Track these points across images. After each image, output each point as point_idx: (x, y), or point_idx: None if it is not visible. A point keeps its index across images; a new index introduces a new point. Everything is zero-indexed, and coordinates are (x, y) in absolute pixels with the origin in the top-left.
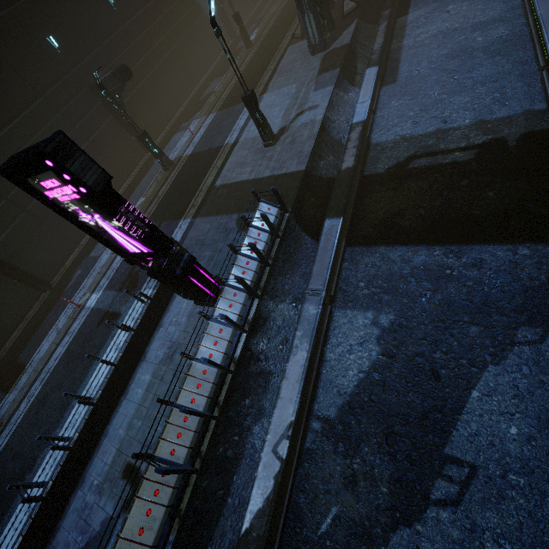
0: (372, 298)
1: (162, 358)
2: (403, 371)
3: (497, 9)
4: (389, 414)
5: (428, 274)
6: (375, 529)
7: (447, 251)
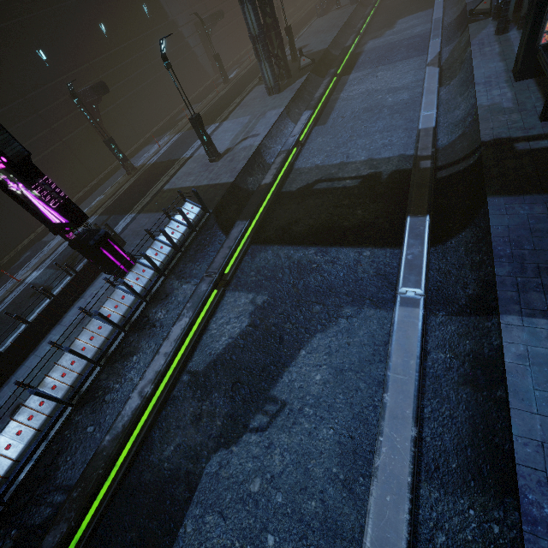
0: (257, 283)
1: (75, 322)
2: (260, 337)
3: (407, 80)
4: (240, 368)
5: (300, 267)
6: (203, 452)
7: (318, 251)
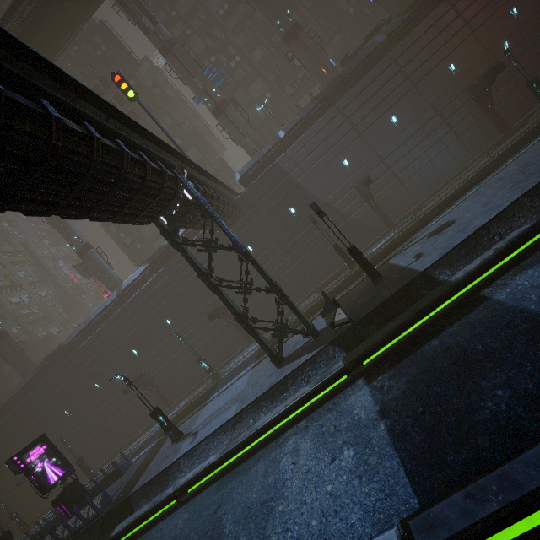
0: None
1: None
2: None
3: None
4: None
5: None
6: None
7: None
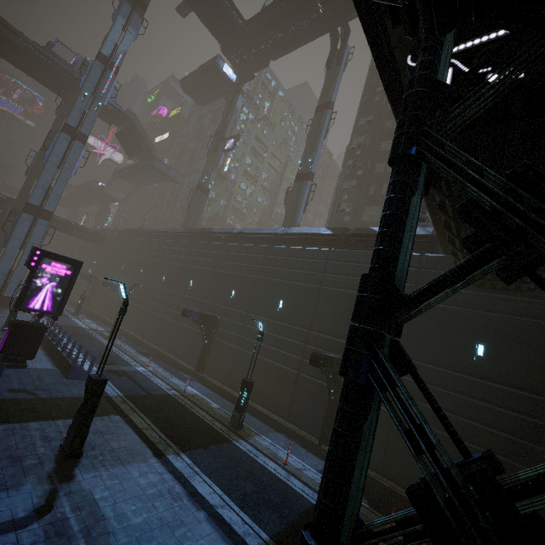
0: None
1: None
2: None
3: None
4: None
5: None
6: None
7: None
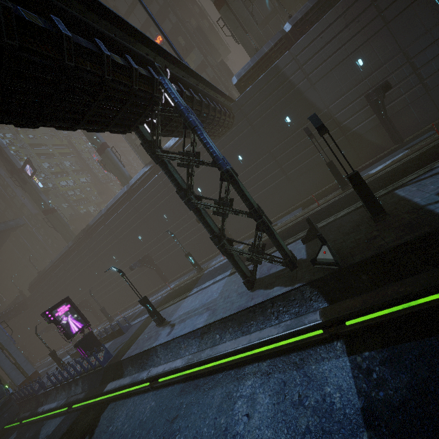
0: (54, 432)
1: None
2: None
3: None
4: None
5: None
6: None
7: None
